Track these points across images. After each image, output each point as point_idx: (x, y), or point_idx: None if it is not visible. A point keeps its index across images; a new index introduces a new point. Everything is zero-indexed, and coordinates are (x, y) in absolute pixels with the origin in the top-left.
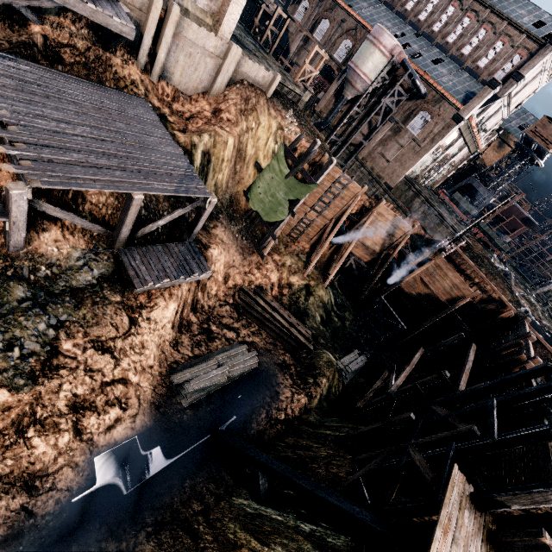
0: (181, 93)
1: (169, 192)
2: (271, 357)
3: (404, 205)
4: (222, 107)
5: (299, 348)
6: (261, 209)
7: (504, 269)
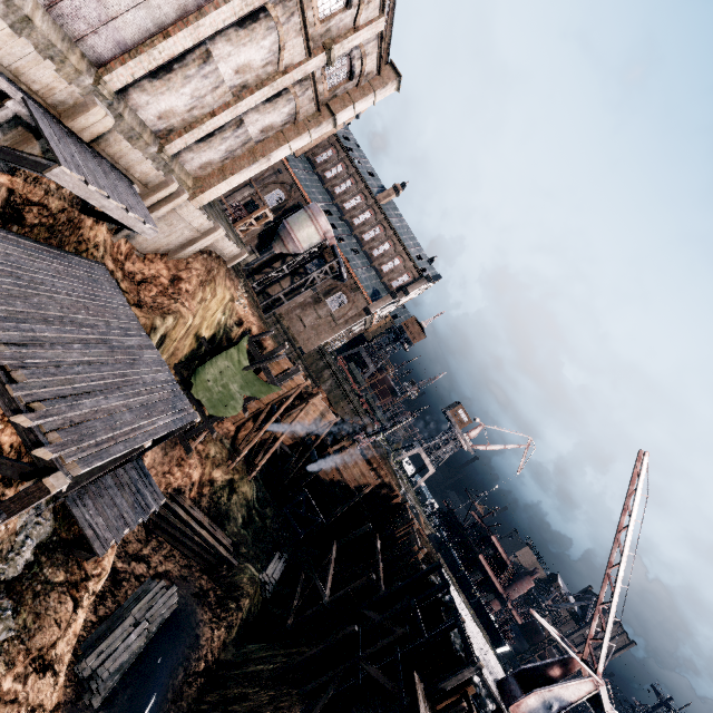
0: (137, 250)
1: (171, 428)
2: (188, 587)
3: (314, 374)
4: (183, 275)
5: (218, 564)
6: (207, 398)
7: (387, 447)
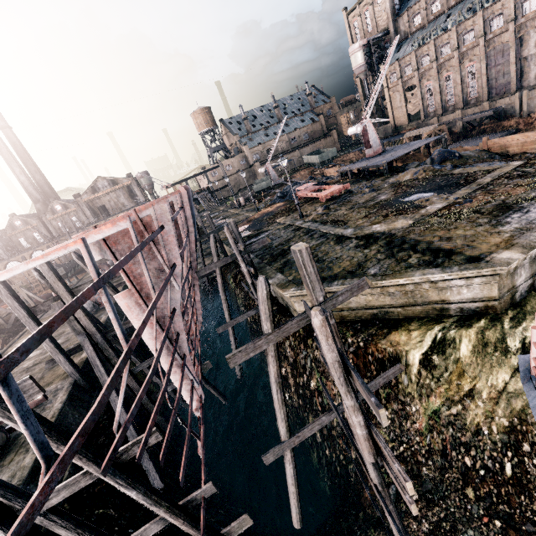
0: None
1: None
2: None
3: None
4: None
5: None
6: None
7: None
